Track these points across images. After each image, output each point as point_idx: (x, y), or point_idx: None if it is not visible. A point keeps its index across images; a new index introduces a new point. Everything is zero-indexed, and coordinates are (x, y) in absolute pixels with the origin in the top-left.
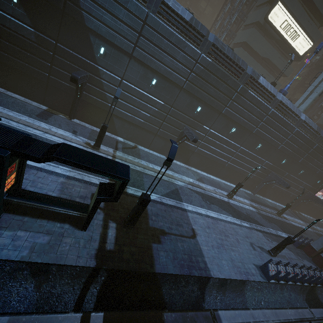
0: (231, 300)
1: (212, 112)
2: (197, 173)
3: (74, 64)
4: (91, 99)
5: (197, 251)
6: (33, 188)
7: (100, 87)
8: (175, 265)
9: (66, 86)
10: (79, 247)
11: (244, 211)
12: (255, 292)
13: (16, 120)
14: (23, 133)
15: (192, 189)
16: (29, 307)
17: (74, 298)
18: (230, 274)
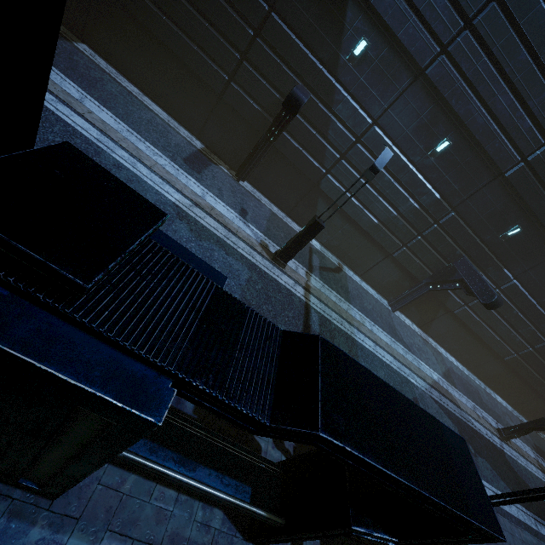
0: None
1: (541, 245)
2: (441, 357)
3: (288, 67)
4: (292, 150)
5: None
6: None
7: (320, 128)
8: None
9: (254, 110)
10: None
11: (532, 485)
12: None
13: (149, 163)
14: (207, 270)
15: (440, 403)
16: None
17: None
18: None
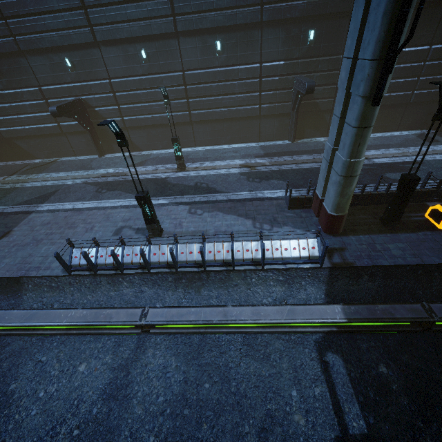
0: None
1: (87, 52)
2: (146, 156)
3: None
4: None
5: None
6: None
7: None
8: None
9: None
10: None
11: (192, 182)
12: (45, 293)
13: None
14: None
15: (93, 182)
16: None
17: None
18: None
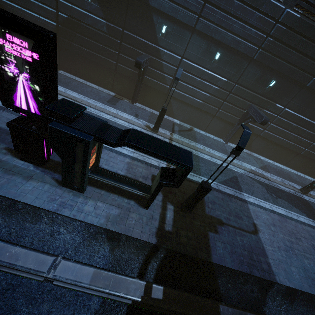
0: (300, 314)
1: (291, 86)
2: (260, 160)
3: (138, 48)
4: (151, 82)
5: (259, 249)
6: (107, 166)
7: (160, 69)
8: (233, 260)
9: (130, 71)
10: (142, 223)
11: None
12: None
13: (93, 106)
14: (101, 120)
15: (254, 178)
16: (106, 264)
17: (138, 266)
18: (301, 285)
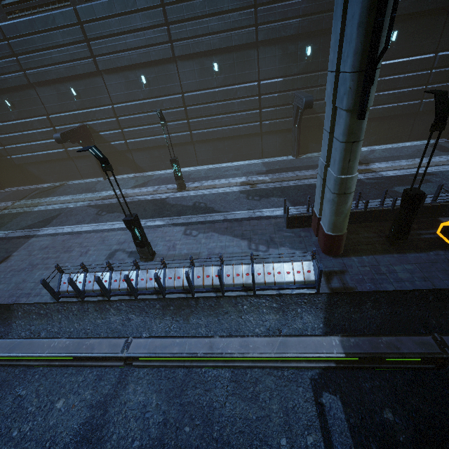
0: None
1: (91, 81)
2: (149, 177)
3: None
4: None
5: None
6: None
7: None
8: None
9: None
10: None
11: (190, 202)
12: (33, 320)
13: None
14: None
15: (95, 205)
16: None
17: None
18: None
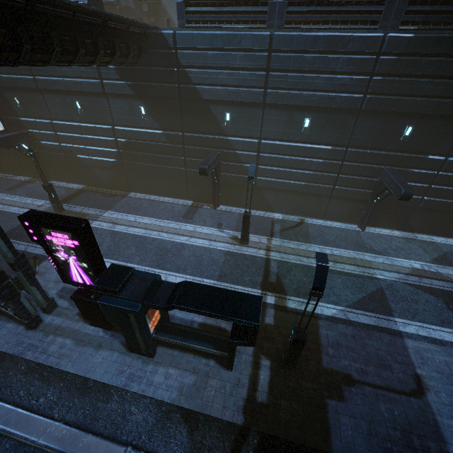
0: None
1: (445, 124)
2: (434, 246)
3: (204, 146)
4: (231, 178)
5: (426, 426)
6: (181, 313)
7: (236, 160)
8: (371, 448)
9: None
10: (225, 393)
11: None
12: None
13: (166, 230)
14: (154, 275)
15: (418, 285)
16: None
17: None
18: None
